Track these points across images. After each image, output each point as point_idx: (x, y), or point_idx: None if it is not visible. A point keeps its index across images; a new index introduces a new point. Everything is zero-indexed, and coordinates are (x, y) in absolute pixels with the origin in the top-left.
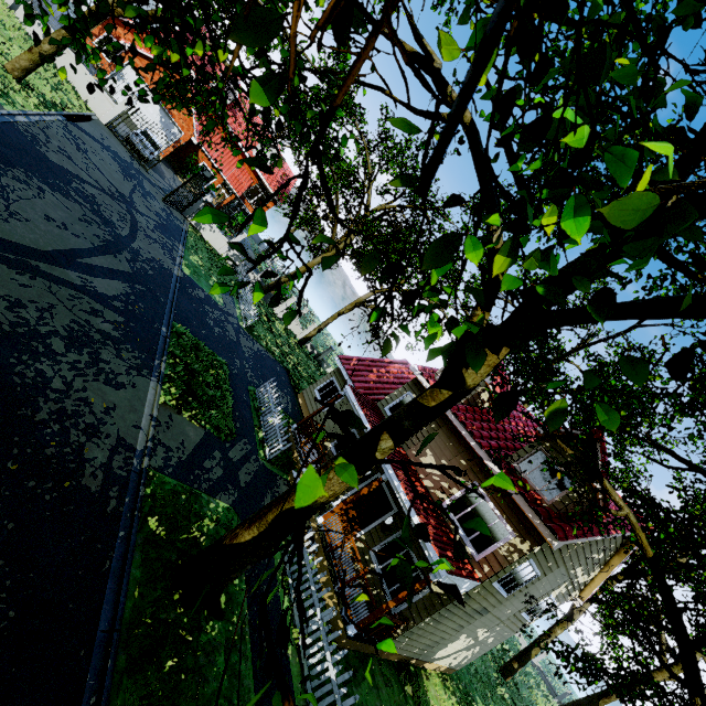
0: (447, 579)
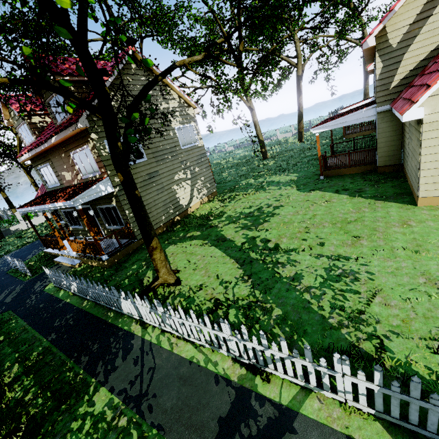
0: (81, 200)
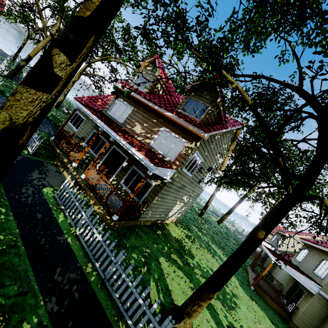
0: (157, 171)
